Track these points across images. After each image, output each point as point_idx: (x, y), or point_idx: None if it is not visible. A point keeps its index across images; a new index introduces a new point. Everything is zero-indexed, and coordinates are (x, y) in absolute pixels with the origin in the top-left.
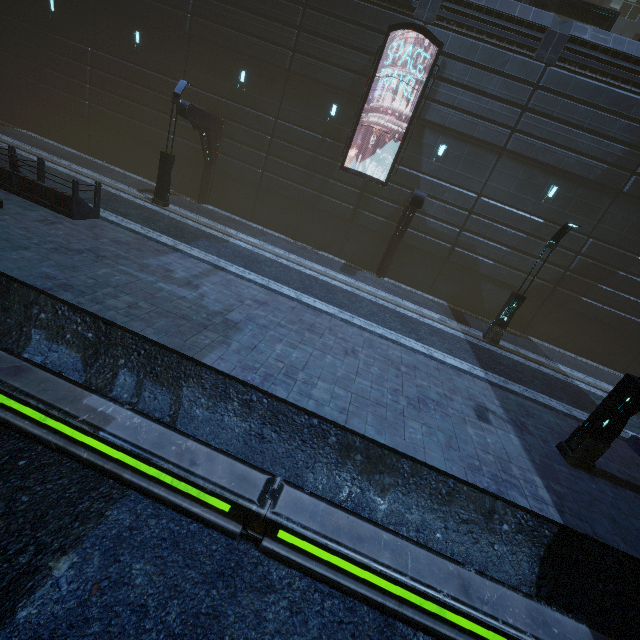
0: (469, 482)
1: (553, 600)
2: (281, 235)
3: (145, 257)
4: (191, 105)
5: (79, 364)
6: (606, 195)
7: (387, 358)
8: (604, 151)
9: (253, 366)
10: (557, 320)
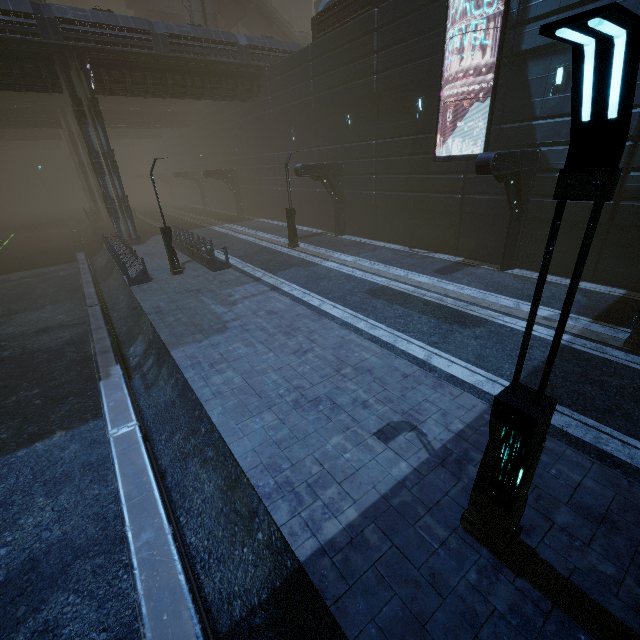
0: (246, 474)
1: (256, 636)
2: (398, 246)
3: (226, 289)
4: (303, 166)
5: (143, 352)
6: None
7: (341, 359)
8: None
9: (197, 356)
10: None
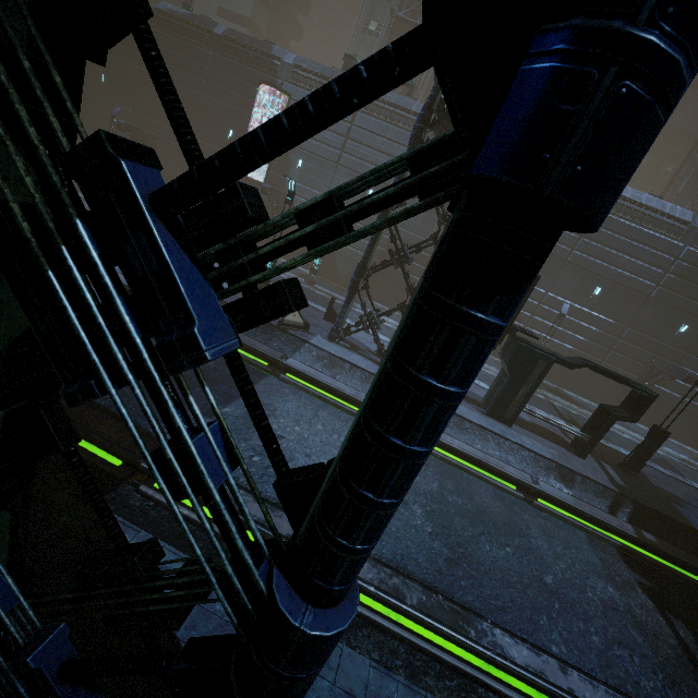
0: None
1: None
2: None
3: None
4: (127, 124)
5: None
6: None
7: None
8: None
9: None
10: (387, 287)
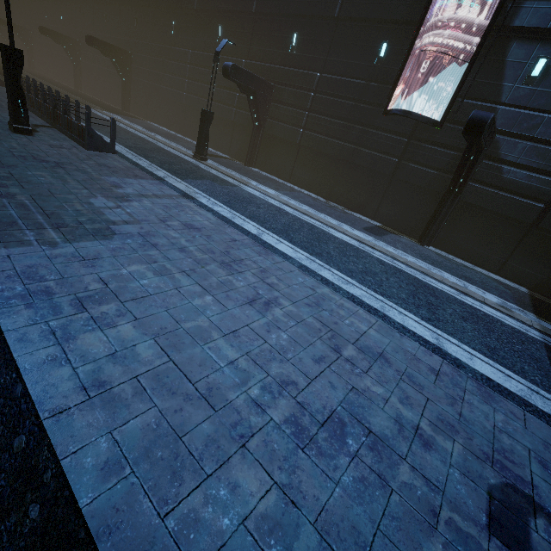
0: None
1: None
2: (314, 195)
3: (110, 176)
4: (235, 66)
5: None
6: None
7: (329, 327)
8: None
9: (41, 276)
10: None
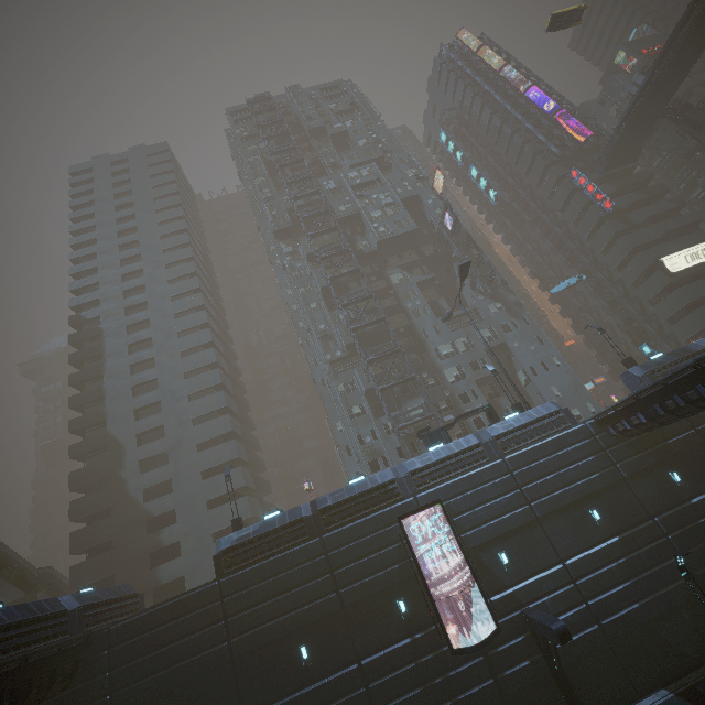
0: None
1: None
2: None
3: None
4: None
5: None
6: (620, 486)
7: None
8: (585, 468)
9: None
10: None
